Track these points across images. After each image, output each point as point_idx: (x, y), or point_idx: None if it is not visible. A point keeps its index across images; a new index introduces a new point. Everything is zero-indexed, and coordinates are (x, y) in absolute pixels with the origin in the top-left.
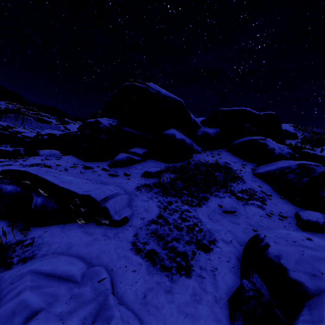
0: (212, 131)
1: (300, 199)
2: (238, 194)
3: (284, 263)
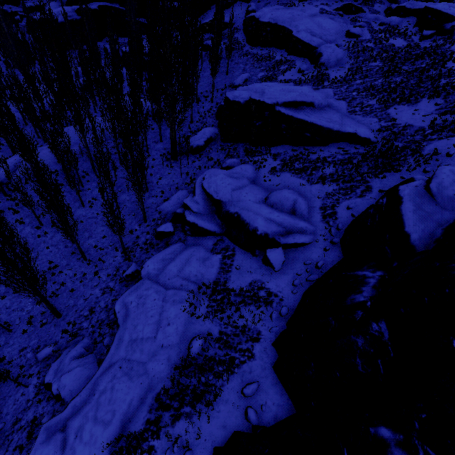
0: None
1: (391, 1)
2: (380, 2)
3: (392, 7)
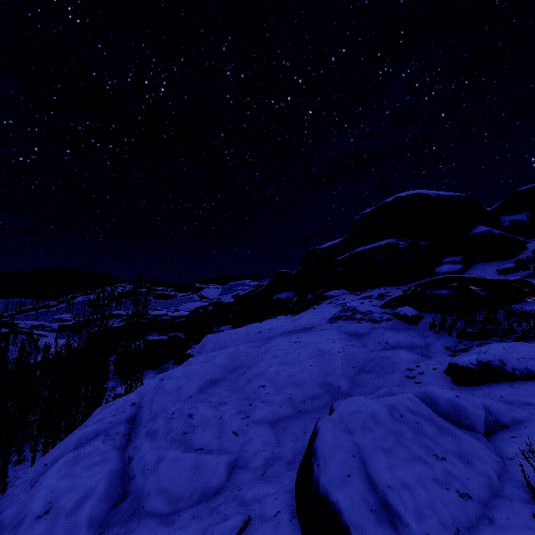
0: (520, 217)
1: None
2: None
3: None
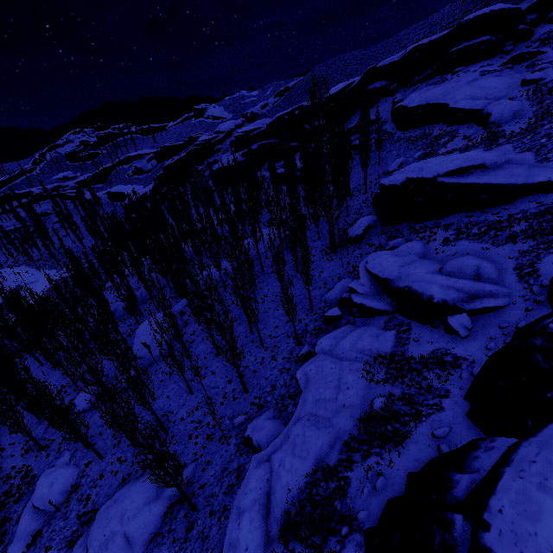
0: (534, 17)
1: None
2: None
3: None
